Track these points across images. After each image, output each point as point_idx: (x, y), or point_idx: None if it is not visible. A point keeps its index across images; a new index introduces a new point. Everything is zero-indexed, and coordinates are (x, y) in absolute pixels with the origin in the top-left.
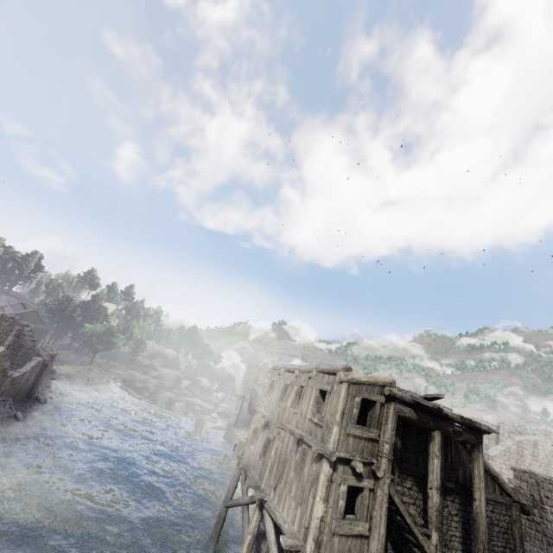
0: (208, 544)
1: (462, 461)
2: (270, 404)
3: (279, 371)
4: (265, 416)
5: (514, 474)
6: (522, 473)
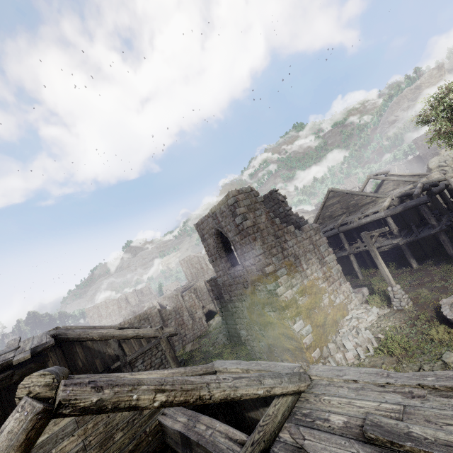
0: None
1: (97, 353)
2: None
3: None
4: None
5: (209, 285)
6: (210, 282)
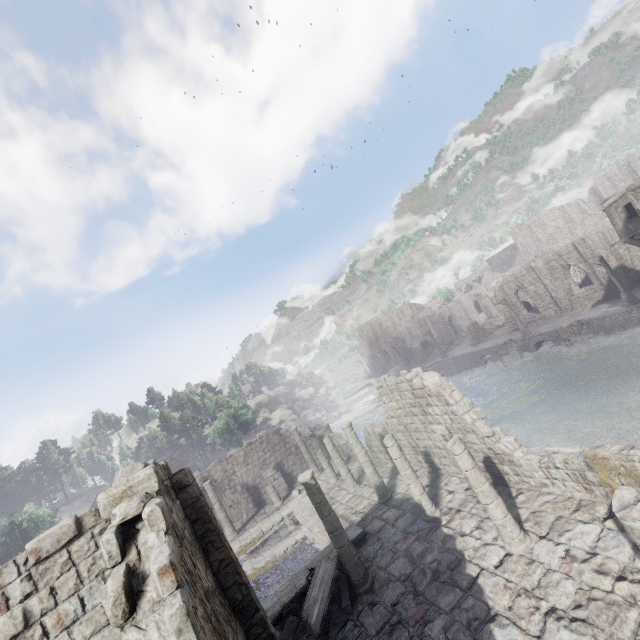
0: None
1: None
2: None
3: None
4: None
5: None
6: None
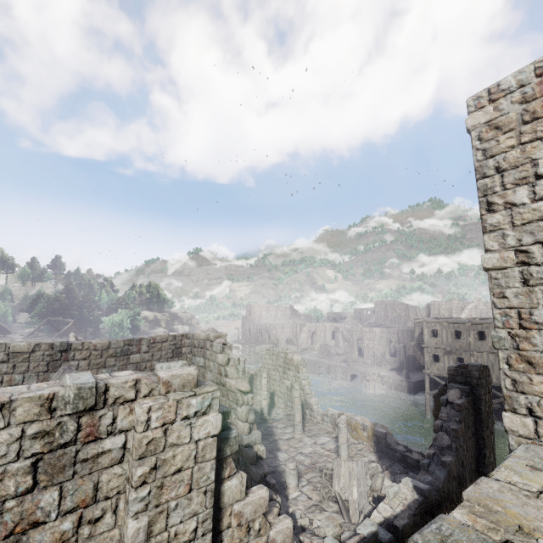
0: (426, 412)
1: None
2: (444, 342)
3: (441, 324)
4: (452, 349)
5: None
6: None
